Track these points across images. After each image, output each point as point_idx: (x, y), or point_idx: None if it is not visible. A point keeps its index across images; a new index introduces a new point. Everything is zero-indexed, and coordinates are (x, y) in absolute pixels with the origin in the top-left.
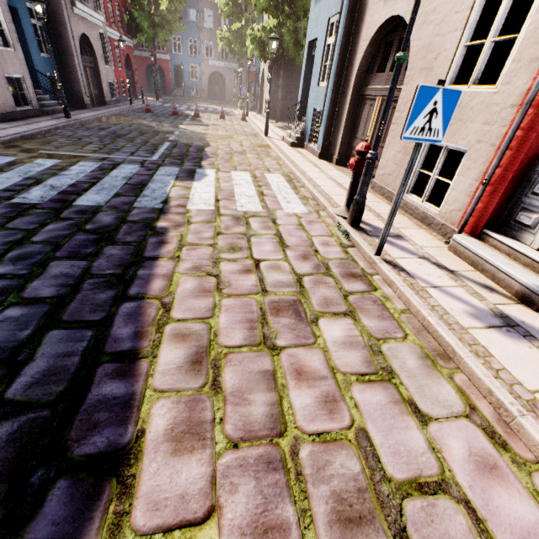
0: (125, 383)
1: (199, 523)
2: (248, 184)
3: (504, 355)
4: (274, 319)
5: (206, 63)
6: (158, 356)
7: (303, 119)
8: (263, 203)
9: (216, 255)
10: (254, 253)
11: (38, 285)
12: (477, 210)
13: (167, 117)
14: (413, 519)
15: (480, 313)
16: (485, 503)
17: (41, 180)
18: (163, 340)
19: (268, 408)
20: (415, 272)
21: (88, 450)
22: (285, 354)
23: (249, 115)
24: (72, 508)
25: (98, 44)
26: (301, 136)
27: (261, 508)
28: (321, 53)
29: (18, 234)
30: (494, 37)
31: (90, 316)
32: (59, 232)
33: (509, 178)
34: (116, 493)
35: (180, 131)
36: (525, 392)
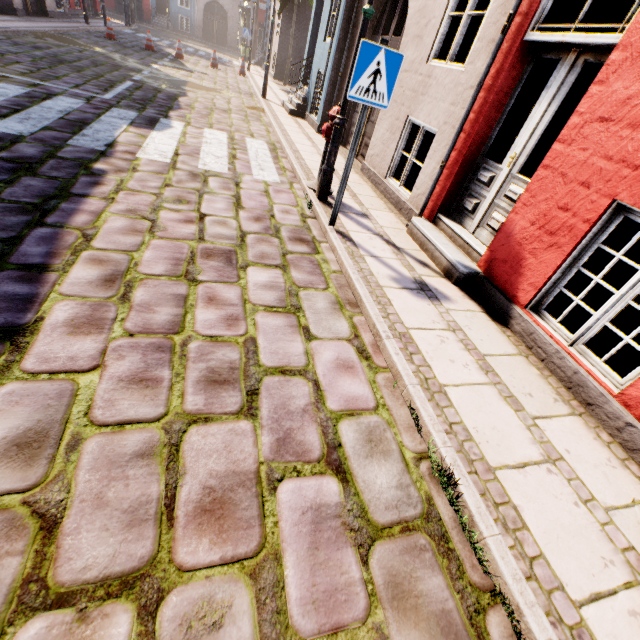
0: (29, 286)
1: (83, 372)
2: (222, 144)
3: (402, 306)
4: (203, 261)
5: None
6: (70, 272)
7: (308, 82)
8: (231, 166)
9: (157, 203)
10: (203, 208)
11: None
12: (436, 194)
13: (137, 51)
14: (268, 385)
15: (402, 279)
16: (330, 383)
17: None
18: (78, 262)
19: (171, 317)
20: (362, 244)
21: None
22: (203, 286)
23: (252, 70)
24: None
25: None
26: (302, 104)
27: (142, 369)
28: None
29: None
30: (471, 11)
31: None
32: None
33: (460, 162)
34: (9, 350)
35: (151, 72)
36: (402, 328)
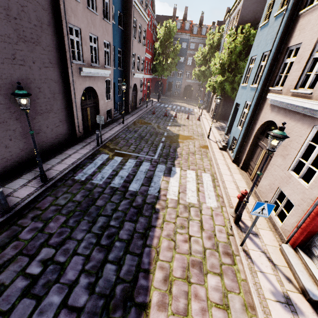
0: (146, 281)
1: None
2: (193, 181)
3: (276, 317)
4: (192, 269)
5: (184, 81)
6: (155, 274)
7: (228, 134)
8: (198, 197)
9: (175, 229)
10: (189, 231)
11: (122, 232)
12: (295, 236)
13: (161, 118)
14: None
15: (276, 293)
16: None
17: (117, 172)
18: (156, 268)
19: (184, 305)
20: (255, 260)
21: (138, 300)
22: (193, 286)
23: (202, 114)
24: (136, 315)
25: (139, 85)
26: (225, 145)
27: None
28: (240, 113)
29: (114, 205)
30: (309, 163)
31: (136, 251)
32: (125, 206)
33: (307, 231)
34: (145, 315)
35: (167, 133)
36: None
